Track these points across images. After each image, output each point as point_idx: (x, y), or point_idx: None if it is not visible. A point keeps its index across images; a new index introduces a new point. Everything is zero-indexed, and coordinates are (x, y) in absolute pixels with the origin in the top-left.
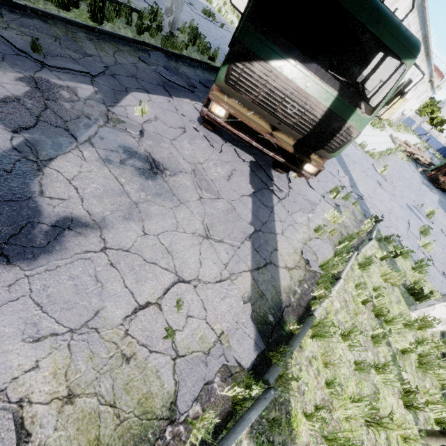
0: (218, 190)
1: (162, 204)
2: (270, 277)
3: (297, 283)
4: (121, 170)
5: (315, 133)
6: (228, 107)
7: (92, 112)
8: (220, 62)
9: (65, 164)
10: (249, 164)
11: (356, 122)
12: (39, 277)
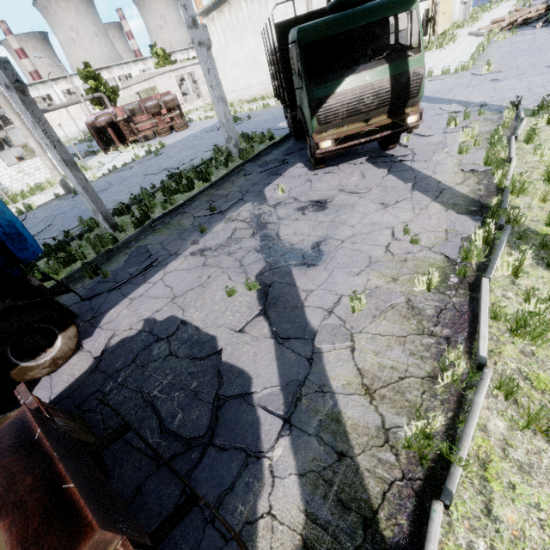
0: (365, 187)
1: (344, 213)
2: (450, 195)
3: (476, 185)
4: (307, 217)
5: (395, 97)
6: (331, 136)
7: (263, 210)
8: (277, 136)
9: (284, 231)
10: (367, 162)
11: (415, 65)
12: (331, 262)
